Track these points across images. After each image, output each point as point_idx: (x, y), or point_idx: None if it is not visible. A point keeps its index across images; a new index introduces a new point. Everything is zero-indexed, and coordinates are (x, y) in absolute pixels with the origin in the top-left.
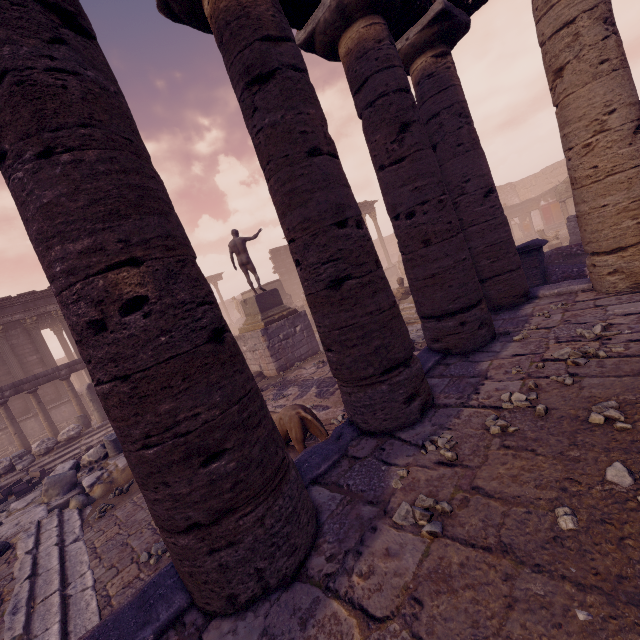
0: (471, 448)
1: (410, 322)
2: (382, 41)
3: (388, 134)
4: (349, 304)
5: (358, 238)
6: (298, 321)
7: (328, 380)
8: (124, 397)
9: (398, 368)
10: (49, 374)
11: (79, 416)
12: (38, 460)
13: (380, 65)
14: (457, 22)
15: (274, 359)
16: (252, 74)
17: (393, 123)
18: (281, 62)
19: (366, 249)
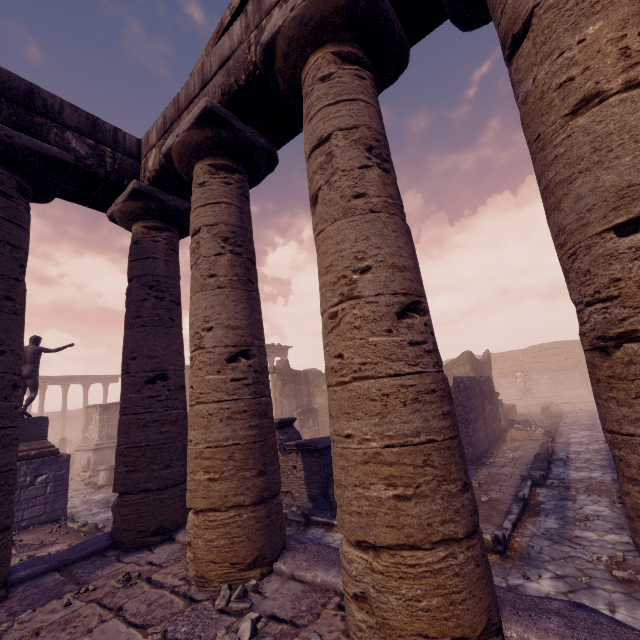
0: None
1: None
2: None
3: None
4: None
5: None
6: (48, 467)
7: None
8: None
9: None
10: None
11: None
12: None
13: None
14: (169, 206)
15: None
16: None
17: None
18: None
19: None
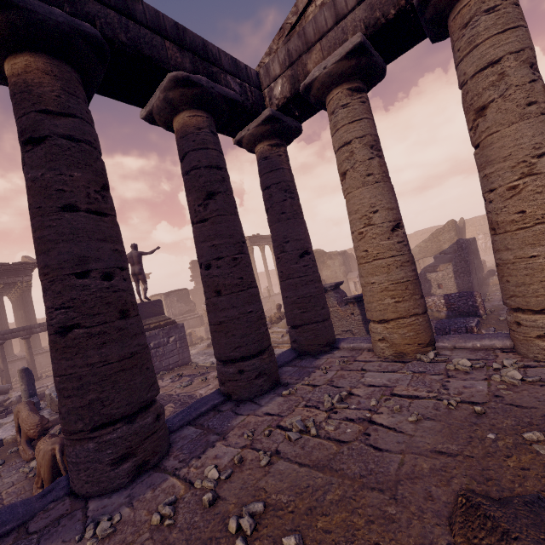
0: (116, 543)
1: (274, 345)
2: (202, 129)
3: (196, 198)
4: (71, 353)
5: (99, 289)
6: (174, 332)
7: (166, 398)
8: None
9: (116, 424)
10: None
11: None
12: None
13: (196, 146)
14: (287, 125)
15: None
16: (25, 136)
17: (201, 190)
18: (53, 131)
19: (107, 300)
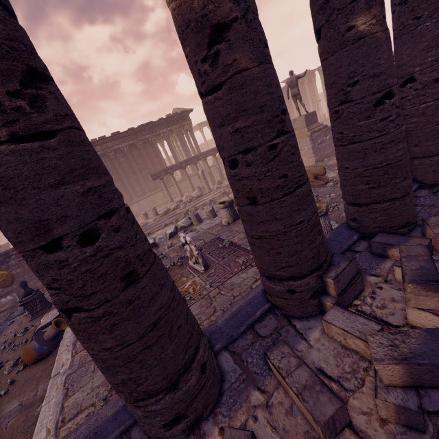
0: None
1: None
2: None
3: None
4: None
5: None
6: (328, 133)
7: None
8: (438, 106)
9: None
10: (178, 165)
11: (198, 187)
12: (187, 204)
13: None
14: None
15: (314, 155)
16: None
17: None
18: None
19: None
